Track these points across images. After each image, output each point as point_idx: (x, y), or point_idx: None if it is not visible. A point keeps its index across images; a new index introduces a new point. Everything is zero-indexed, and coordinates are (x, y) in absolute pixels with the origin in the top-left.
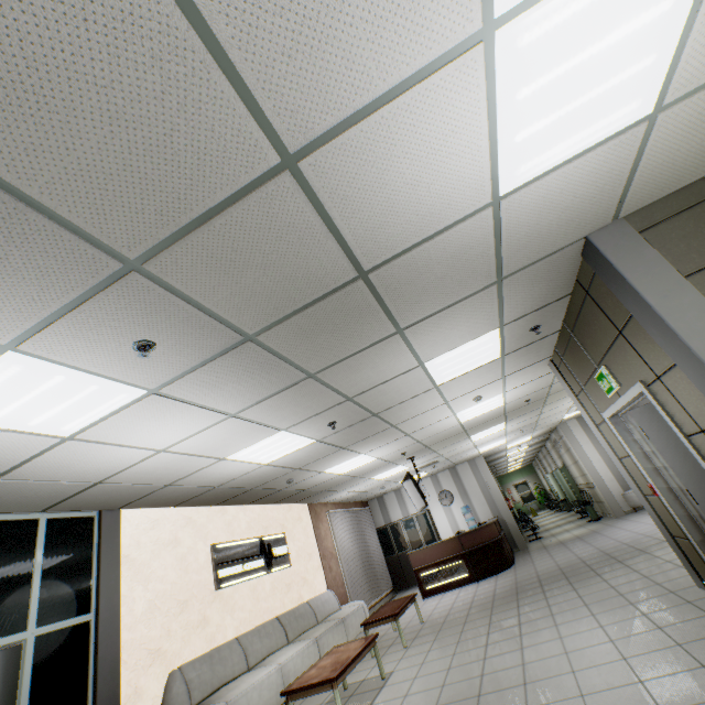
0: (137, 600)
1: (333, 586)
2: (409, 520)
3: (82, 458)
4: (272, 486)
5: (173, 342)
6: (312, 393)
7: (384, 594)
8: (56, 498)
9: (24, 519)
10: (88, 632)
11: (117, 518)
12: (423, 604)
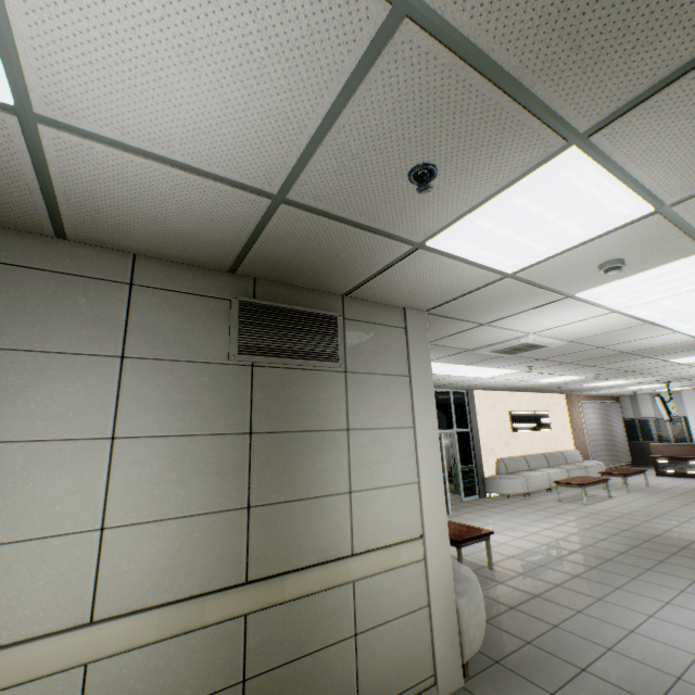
0: (482, 428)
1: (578, 448)
2: (659, 420)
3: (481, 381)
4: (546, 388)
5: (538, 365)
6: (588, 369)
7: (621, 464)
8: (460, 387)
9: (446, 391)
10: (469, 435)
11: (472, 394)
12: (654, 479)
